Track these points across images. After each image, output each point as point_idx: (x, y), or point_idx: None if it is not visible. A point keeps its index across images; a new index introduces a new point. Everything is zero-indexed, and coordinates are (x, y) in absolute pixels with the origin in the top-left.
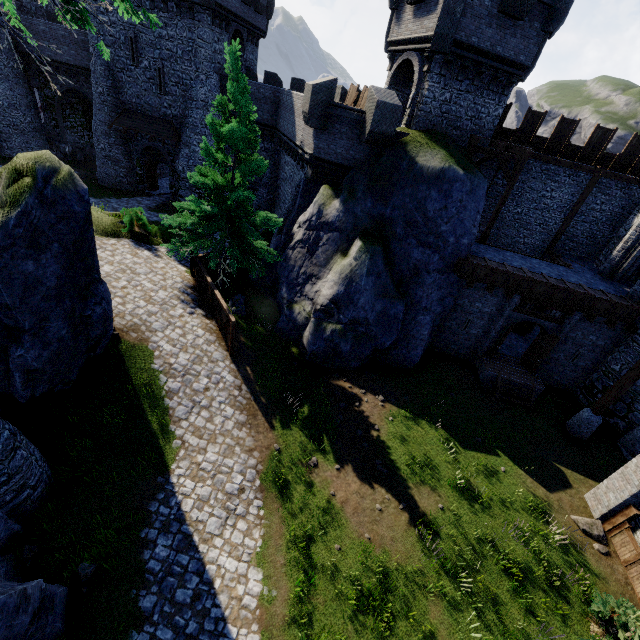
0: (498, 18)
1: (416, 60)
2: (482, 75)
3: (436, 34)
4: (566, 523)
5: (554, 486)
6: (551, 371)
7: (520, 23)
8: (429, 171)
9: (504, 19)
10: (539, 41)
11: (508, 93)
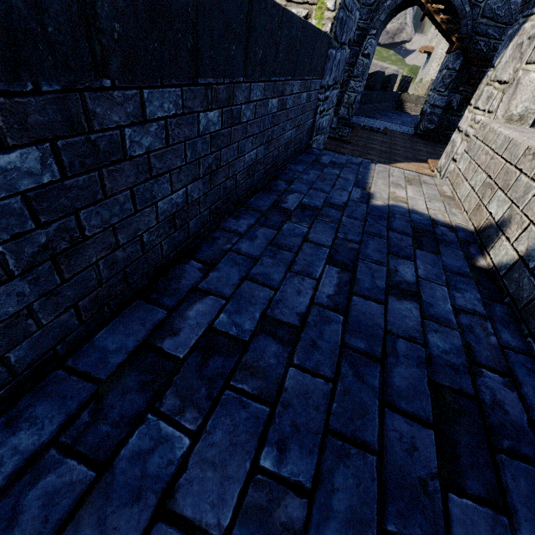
0: None
1: None
2: None
3: None
4: None
5: None
6: None
7: None
8: None
9: None
10: None
11: None
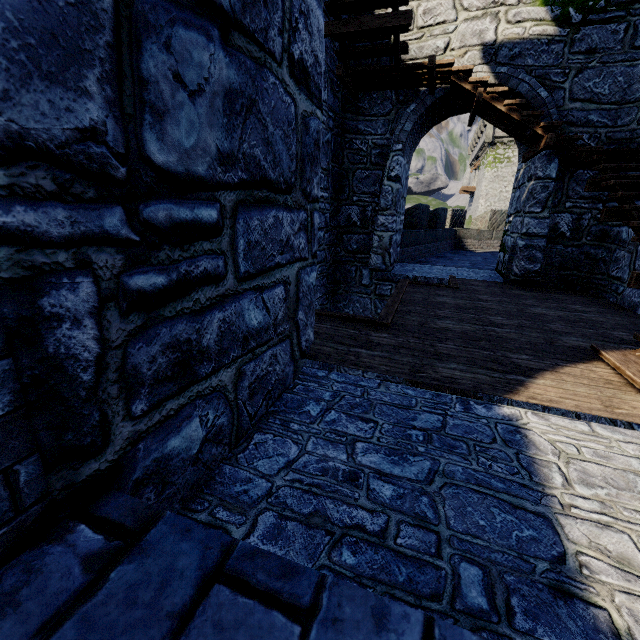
0: None
1: None
2: None
3: None
4: None
5: None
6: None
7: None
8: None
9: None
10: None
11: None
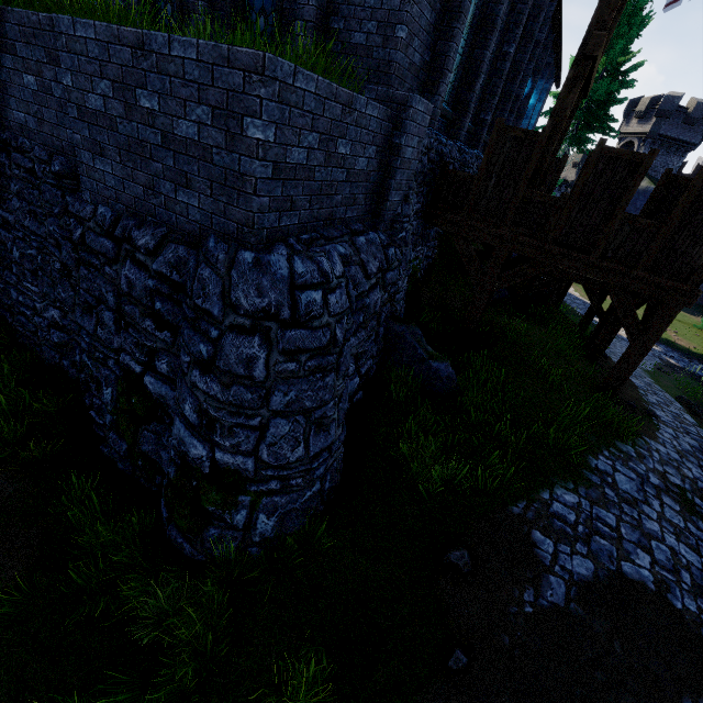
0: (681, 125)
1: (636, 141)
2: (671, 148)
3: (650, 132)
4: (698, 320)
5: (694, 316)
6: (702, 295)
7: (692, 127)
8: (639, 188)
9: (684, 126)
10: (702, 134)
11: (685, 156)
